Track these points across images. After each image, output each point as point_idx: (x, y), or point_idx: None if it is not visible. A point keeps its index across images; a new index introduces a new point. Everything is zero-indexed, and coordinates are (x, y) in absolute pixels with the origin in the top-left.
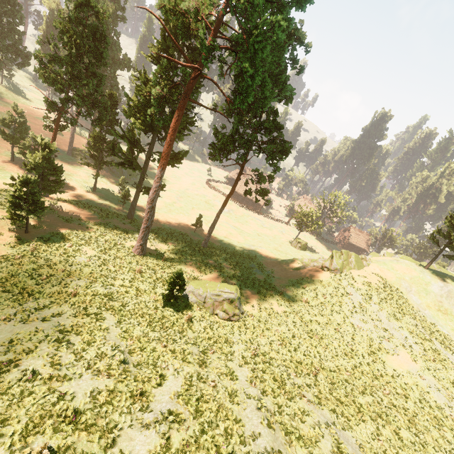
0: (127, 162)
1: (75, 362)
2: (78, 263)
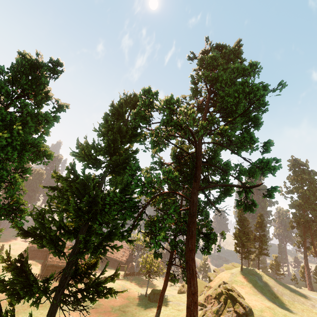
0: None
1: None
2: None
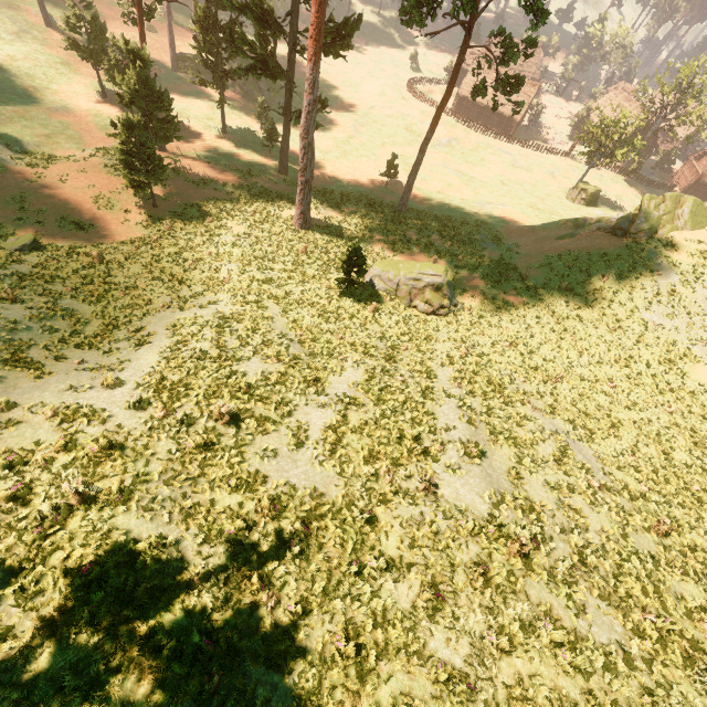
0: (259, 63)
1: (242, 348)
2: (225, 243)
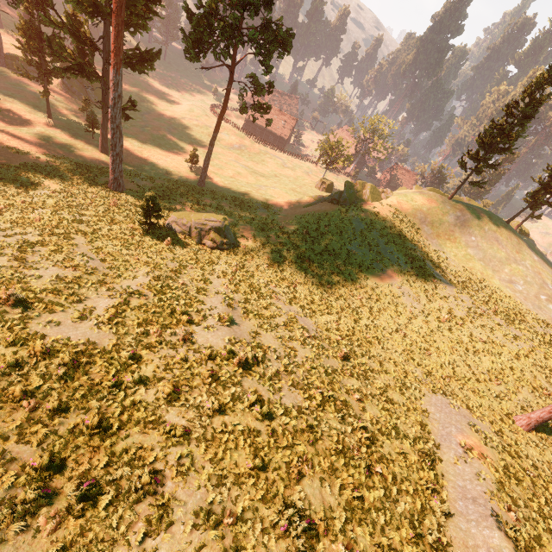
0: (76, 66)
1: (42, 262)
2: (40, 195)
